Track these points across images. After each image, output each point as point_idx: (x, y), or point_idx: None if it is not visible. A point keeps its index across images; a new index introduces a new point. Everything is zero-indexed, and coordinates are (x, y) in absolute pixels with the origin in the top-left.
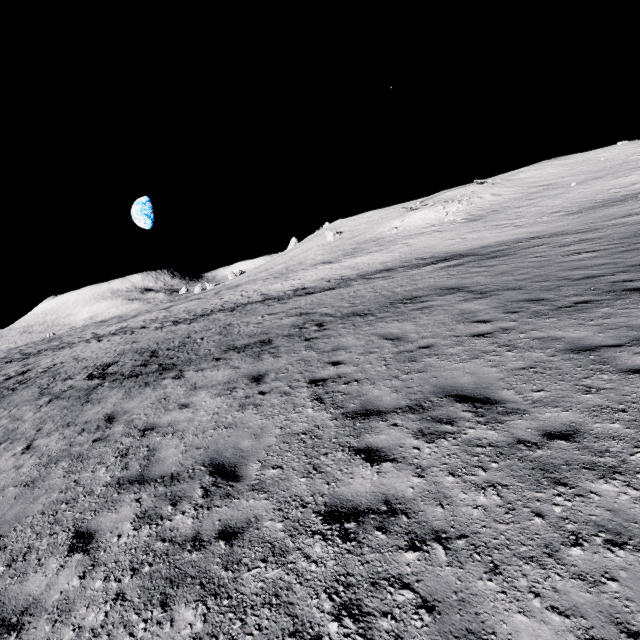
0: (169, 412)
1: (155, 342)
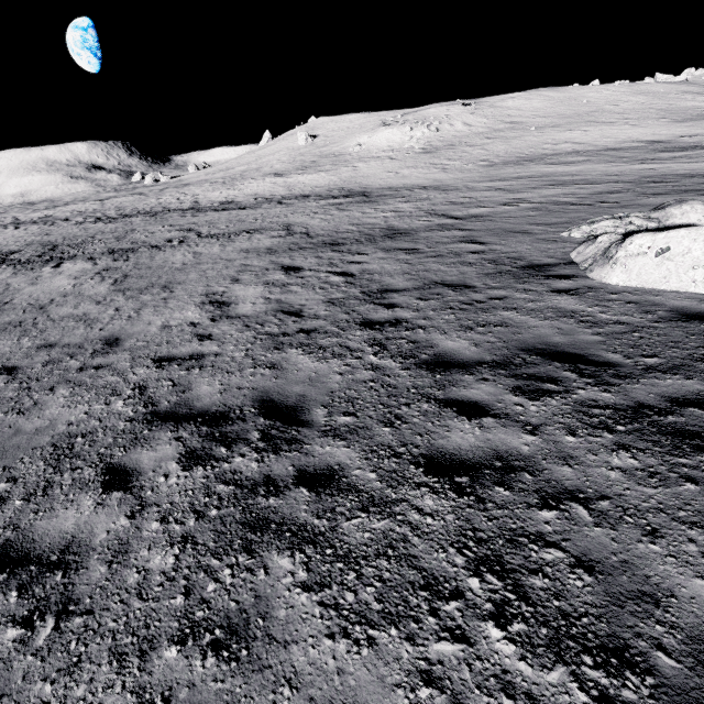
0: (33, 285)
1: (63, 237)
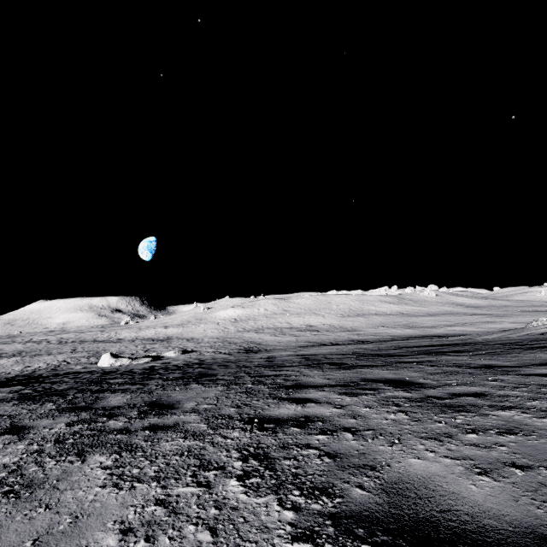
0: None
1: (31, 349)
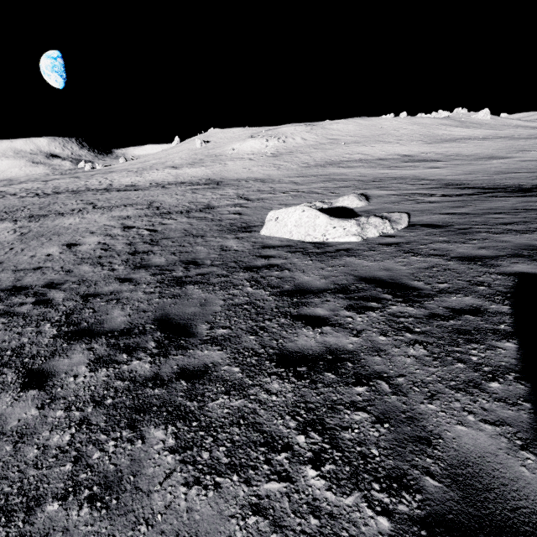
0: None
1: (5, 207)
